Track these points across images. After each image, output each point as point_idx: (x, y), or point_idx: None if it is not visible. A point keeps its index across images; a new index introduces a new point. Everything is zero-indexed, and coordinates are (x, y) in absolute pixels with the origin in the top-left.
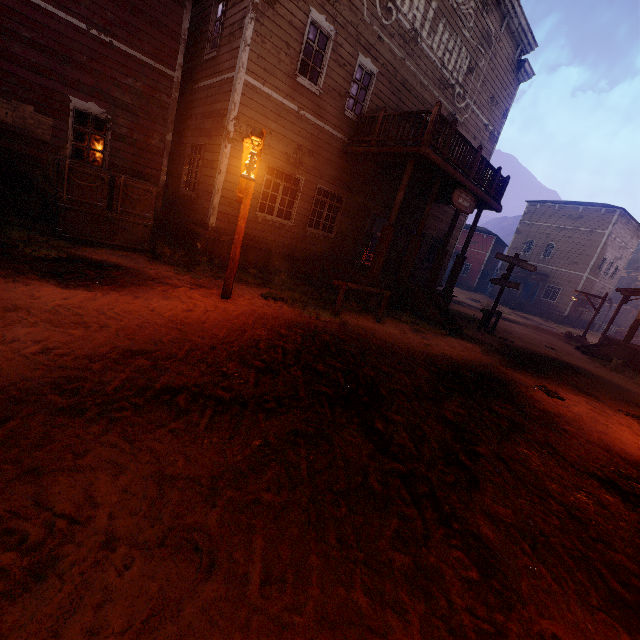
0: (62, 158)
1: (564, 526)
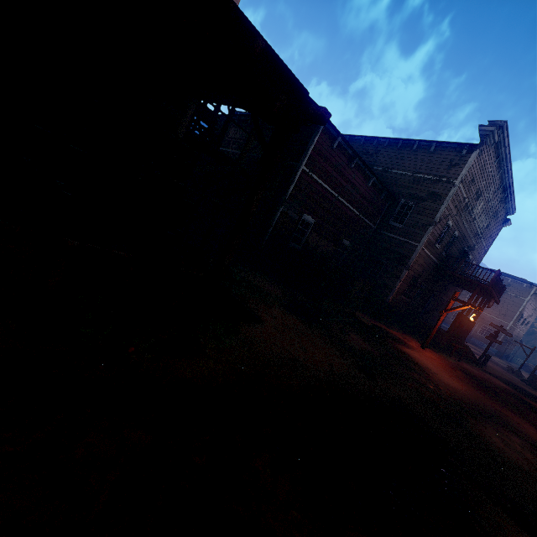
0: (347, 270)
1: None
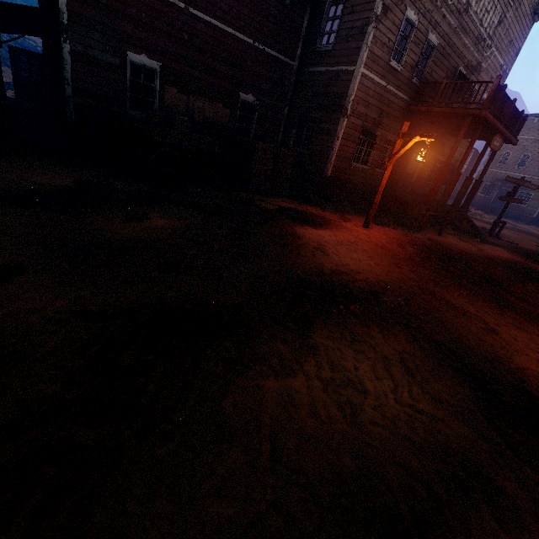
0: (247, 139)
1: None
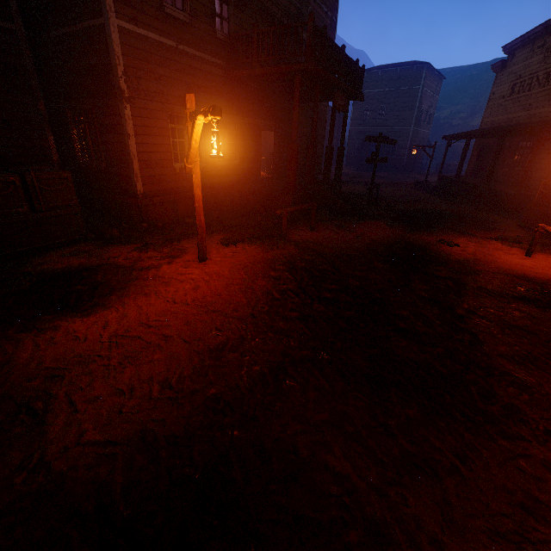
0: None
1: (530, 341)
